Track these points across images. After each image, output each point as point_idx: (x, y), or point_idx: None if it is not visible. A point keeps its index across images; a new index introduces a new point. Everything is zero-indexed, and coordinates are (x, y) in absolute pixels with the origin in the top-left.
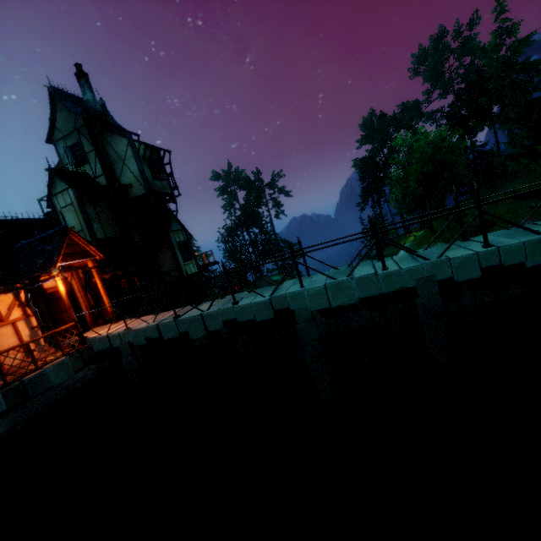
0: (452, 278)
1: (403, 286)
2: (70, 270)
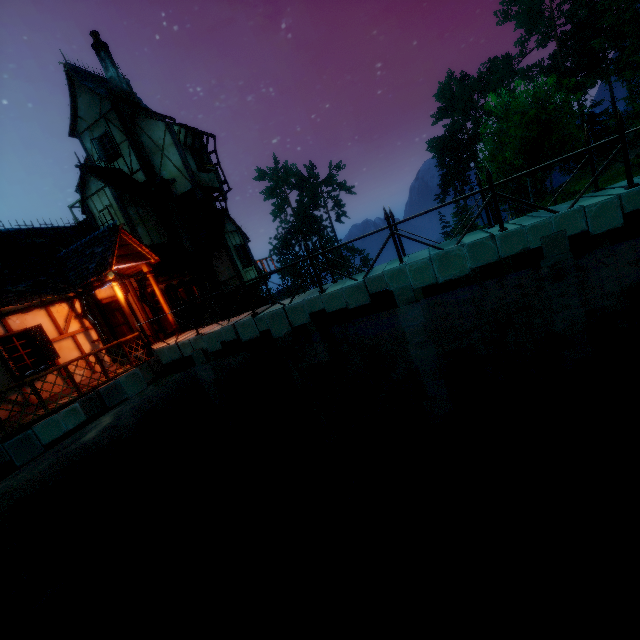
0: (586, 232)
1: (526, 248)
2: (122, 278)
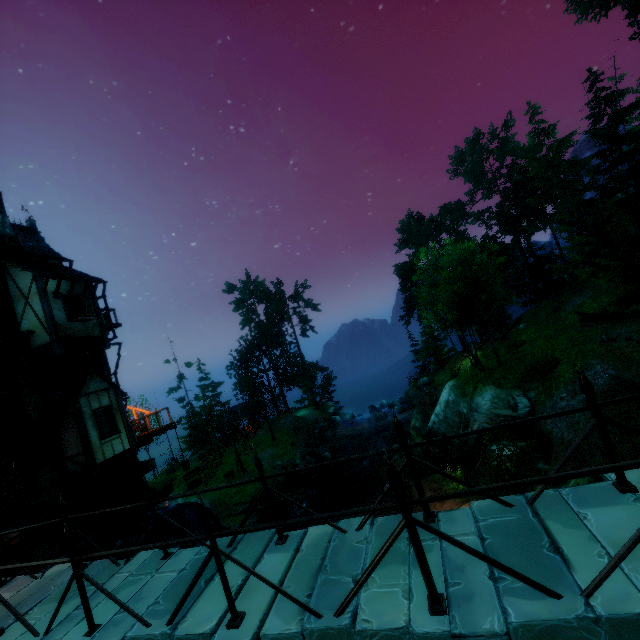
0: None
1: None
2: None
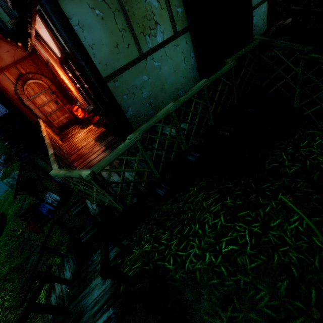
0: None
1: None
2: None
